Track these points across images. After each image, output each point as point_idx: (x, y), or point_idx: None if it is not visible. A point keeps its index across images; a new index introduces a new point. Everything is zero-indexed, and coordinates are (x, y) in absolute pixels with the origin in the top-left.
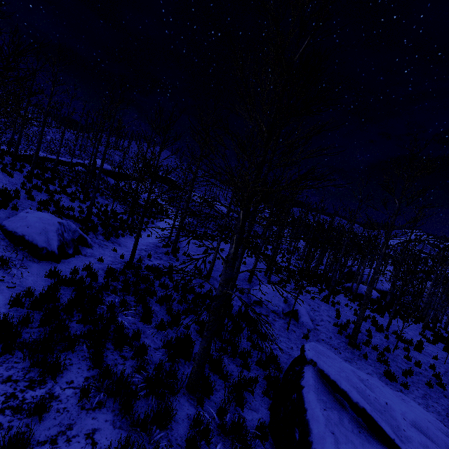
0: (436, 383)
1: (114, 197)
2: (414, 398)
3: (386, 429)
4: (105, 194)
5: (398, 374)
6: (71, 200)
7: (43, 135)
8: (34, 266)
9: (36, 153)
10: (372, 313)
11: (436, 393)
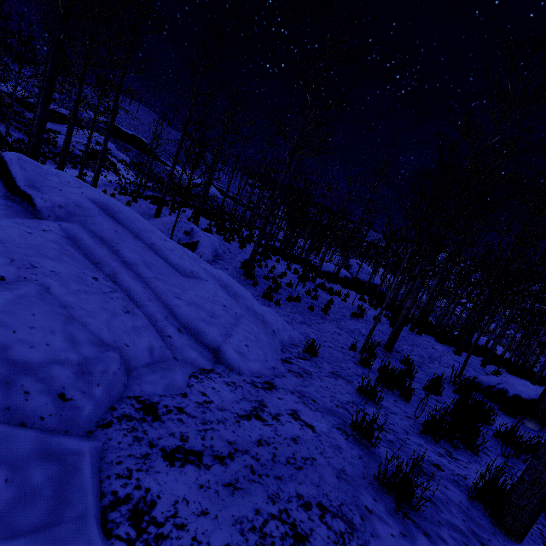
0: (321, 309)
1: None
2: (278, 310)
3: (15, 171)
4: (2, 120)
5: (284, 299)
6: None
7: None
8: None
9: None
10: (320, 279)
11: (313, 314)
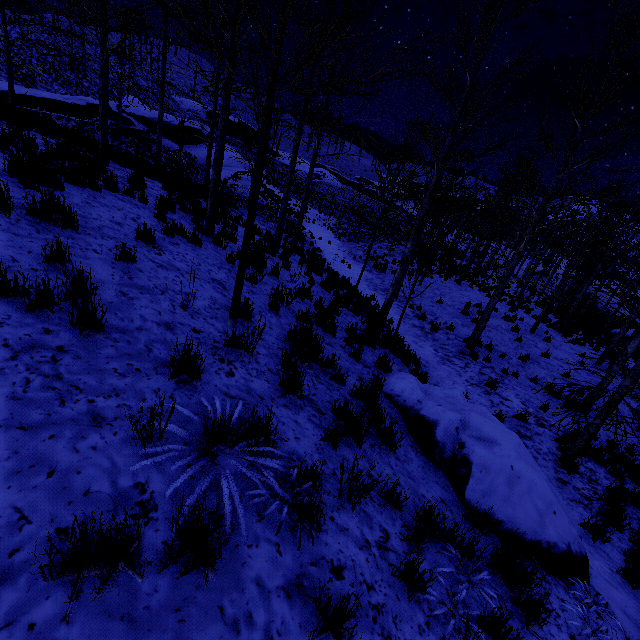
0: None
1: (419, 270)
2: None
3: None
4: None
5: None
6: (284, 265)
7: (227, 105)
8: (633, 630)
9: (218, 163)
10: None
11: None
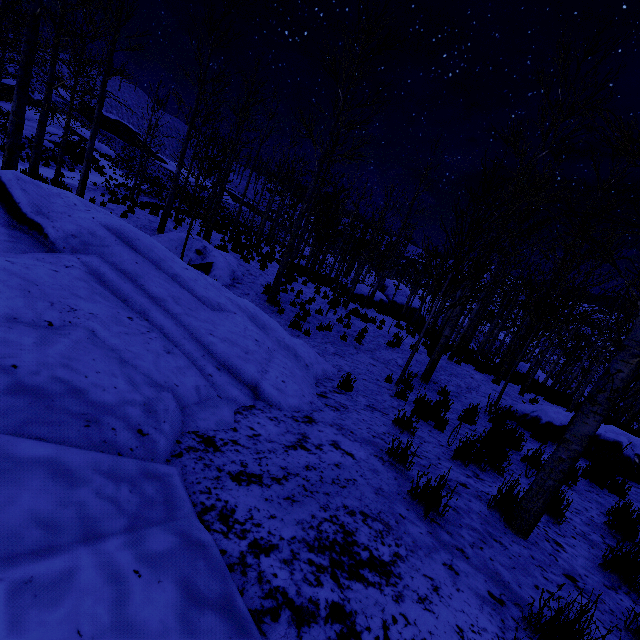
0: (355, 339)
1: None
2: (308, 341)
3: (17, 195)
4: None
5: (313, 328)
6: None
7: None
8: None
9: None
10: (352, 303)
11: (346, 345)
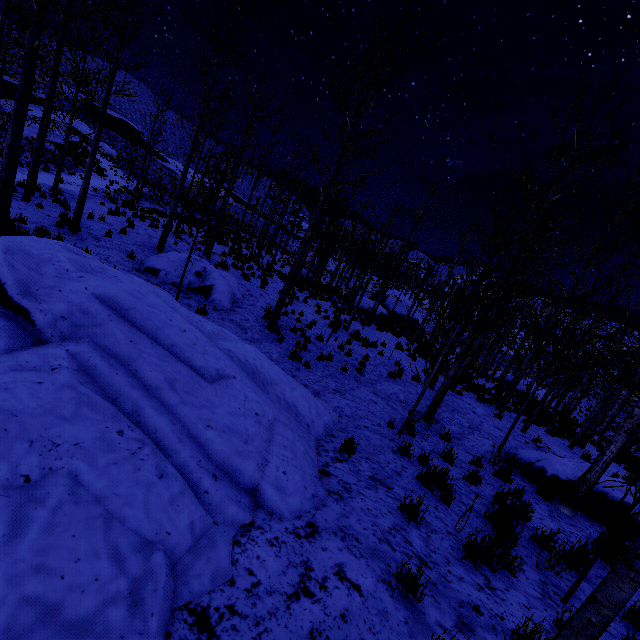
0: (355, 369)
1: None
2: (308, 375)
3: (3, 274)
4: None
5: (314, 358)
6: None
7: None
8: None
9: None
10: (353, 321)
11: (347, 377)
